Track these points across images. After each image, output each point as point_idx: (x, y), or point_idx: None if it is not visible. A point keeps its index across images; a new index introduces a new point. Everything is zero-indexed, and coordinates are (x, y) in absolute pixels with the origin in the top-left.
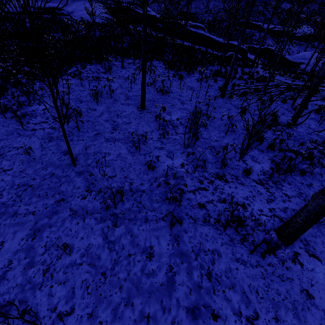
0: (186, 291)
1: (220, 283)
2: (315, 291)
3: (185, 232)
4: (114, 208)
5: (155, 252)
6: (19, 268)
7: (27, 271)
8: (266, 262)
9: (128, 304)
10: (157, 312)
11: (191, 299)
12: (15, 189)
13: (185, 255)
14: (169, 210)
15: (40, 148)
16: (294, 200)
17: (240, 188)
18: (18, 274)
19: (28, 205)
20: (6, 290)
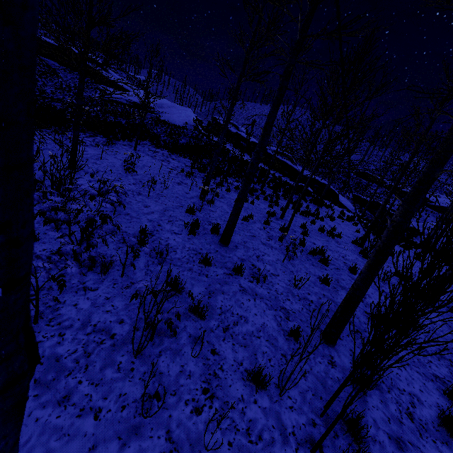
0: None
1: None
2: None
3: None
4: None
5: None
6: None
7: None
8: None
9: None
10: None
11: None
12: None
13: None
14: None
15: None
16: None
17: None
18: None
19: None
20: None
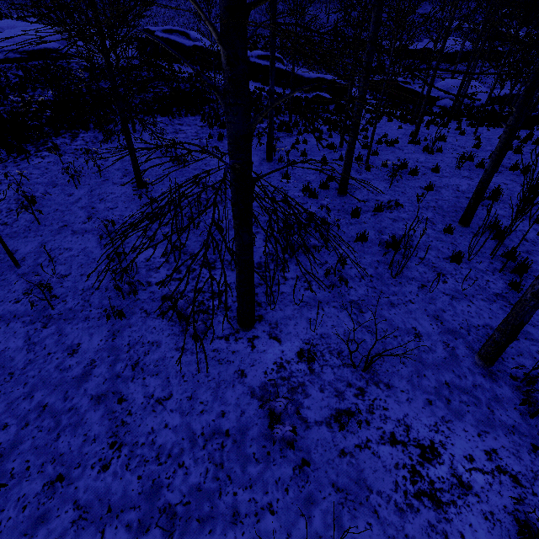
0: (100, 381)
1: (145, 371)
2: (252, 371)
3: (129, 327)
4: (51, 309)
5: (81, 349)
6: None
7: None
8: (212, 348)
9: (28, 398)
10: (57, 401)
11: (102, 388)
12: None
13: (117, 349)
14: (121, 306)
15: None
16: (290, 283)
17: (227, 275)
18: None
19: None
20: None
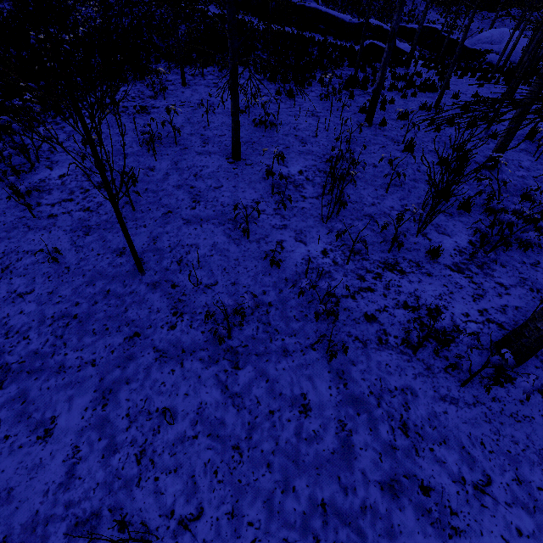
0: (374, 458)
1: (424, 437)
2: None
3: (353, 365)
4: (227, 339)
5: (312, 403)
6: (93, 457)
7: (108, 460)
8: (489, 397)
9: (288, 490)
10: (335, 496)
11: (384, 468)
12: (50, 326)
13: (361, 401)
14: (319, 332)
15: (73, 248)
16: (515, 292)
17: (427, 282)
18: (95, 468)
19: (79, 350)
20: (82, 494)
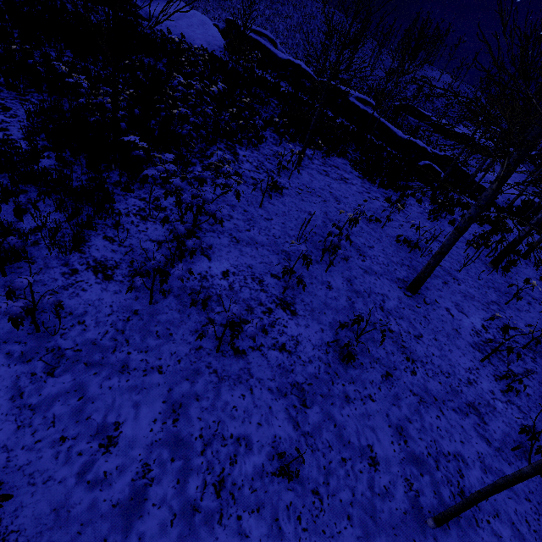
0: None
1: None
2: None
3: None
4: None
5: None
6: None
7: None
8: None
9: None
10: None
11: None
12: None
13: None
14: None
15: (301, 439)
16: None
17: None
18: None
19: None
20: None
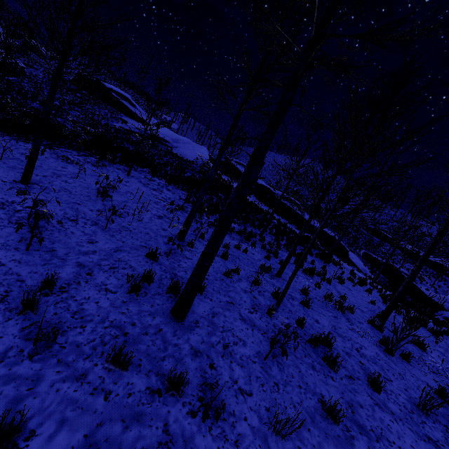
0: None
1: None
2: None
3: None
4: None
5: None
6: None
7: None
8: None
9: None
10: None
11: None
12: None
13: None
14: None
15: None
16: None
17: None
18: None
19: None
20: None
